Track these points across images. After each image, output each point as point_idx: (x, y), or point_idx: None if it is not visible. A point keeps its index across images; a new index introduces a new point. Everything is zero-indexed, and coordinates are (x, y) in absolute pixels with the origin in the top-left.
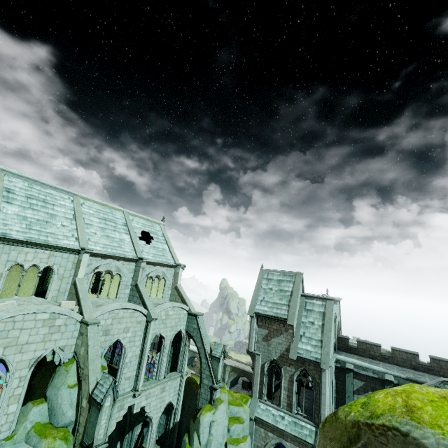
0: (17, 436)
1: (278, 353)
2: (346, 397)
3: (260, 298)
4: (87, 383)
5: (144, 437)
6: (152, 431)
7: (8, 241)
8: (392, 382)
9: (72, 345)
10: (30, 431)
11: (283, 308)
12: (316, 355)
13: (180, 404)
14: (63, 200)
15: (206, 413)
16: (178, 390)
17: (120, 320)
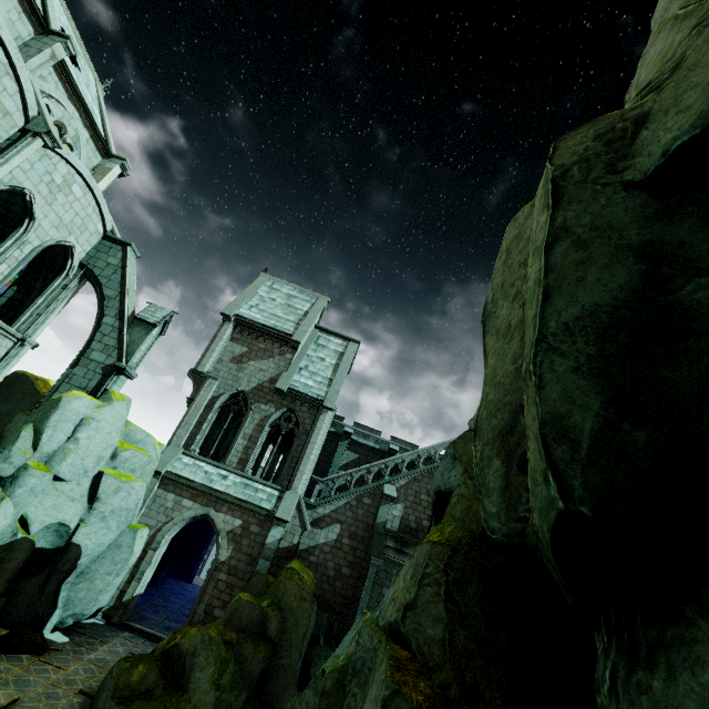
0: None
1: (254, 384)
2: (328, 472)
3: (250, 303)
4: None
5: None
6: None
7: None
8: (395, 453)
9: None
10: None
11: (289, 324)
12: (319, 392)
13: None
14: None
15: (84, 395)
16: None
17: None
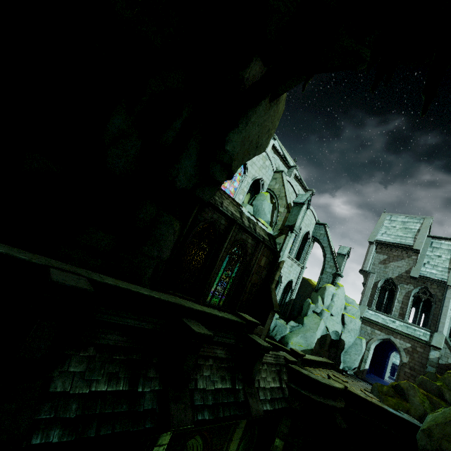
0: None
1: (396, 274)
2: None
3: (381, 232)
4: (284, 200)
5: None
6: (280, 290)
7: None
8: None
9: (267, 184)
10: None
11: (408, 239)
12: (441, 276)
13: (297, 287)
14: None
15: (331, 285)
16: (297, 277)
17: None
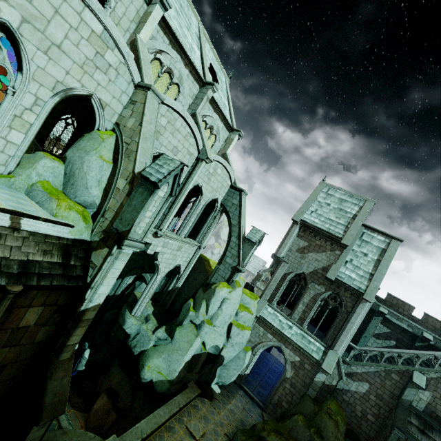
0: (15, 180)
1: (311, 269)
2: (361, 335)
3: (311, 209)
4: (132, 161)
5: (135, 288)
6: (155, 282)
7: None
8: (428, 341)
9: (115, 112)
10: (35, 184)
11: (339, 227)
12: (360, 285)
13: (187, 273)
14: None
15: (224, 288)
16: (189, 259)
17: (174, 132)
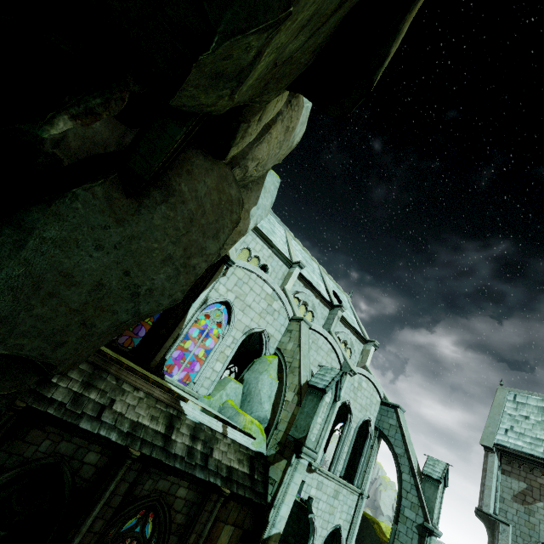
0: (213, 400)
1: None
2: None
3: (502, 426)
4: (297, 375)
5: None
6: None
7: None
8: None
9: (276, 340)
10: (225, 402)
11: None
12: None
13: (351, 543)
14: (279, 228)
15: None
16: (351, 516)
17: (318, 350)
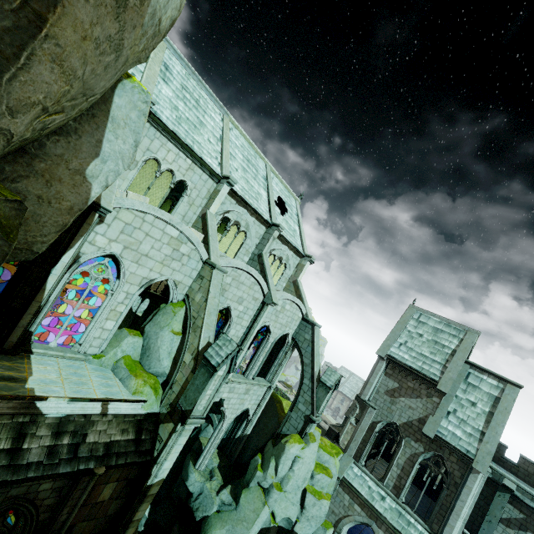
0: (105, 359)
1: (404, 419)
2: (484, 519)
3: (399, 340)
4: (198, 337)
5: (201, 431)
6: (221, 430)
7: (156, 123)
8: None
9: (186, 286)
10: (119, 361)
11: (435, 366)
12: (467, 447)
13: (256, 417)
14: (214, 113)
15: (295, 443)
16: (259, 401)
17: (239, 285)
